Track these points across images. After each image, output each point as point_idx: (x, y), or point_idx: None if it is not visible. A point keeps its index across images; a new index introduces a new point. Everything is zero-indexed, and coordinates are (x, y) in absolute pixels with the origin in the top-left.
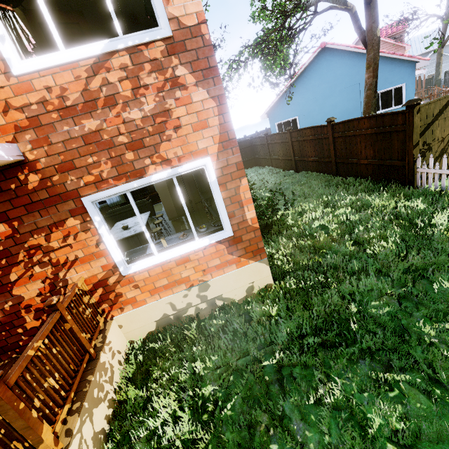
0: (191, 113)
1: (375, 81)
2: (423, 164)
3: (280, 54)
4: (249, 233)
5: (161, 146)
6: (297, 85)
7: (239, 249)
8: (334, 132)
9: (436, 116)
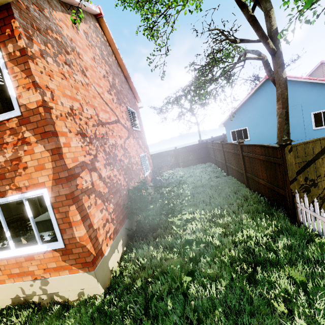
0: (34, 159)
1: (285, 111)
2: (308, 198)
3: (205, 91)
4: (78, 248)
5: (16, 179)
6: (247, 105)
7: (71, 259)
8: (243, 151)
9: (318, 154)
